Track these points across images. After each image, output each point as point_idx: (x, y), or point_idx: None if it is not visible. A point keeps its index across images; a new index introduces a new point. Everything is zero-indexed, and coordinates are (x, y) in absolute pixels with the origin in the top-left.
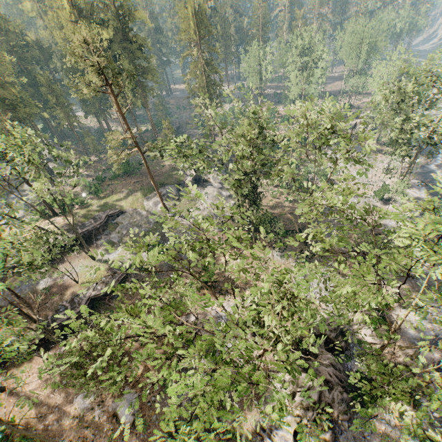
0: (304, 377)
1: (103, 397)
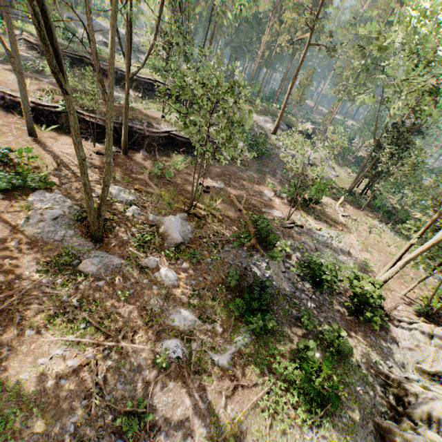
0: None
1: (146, 205)
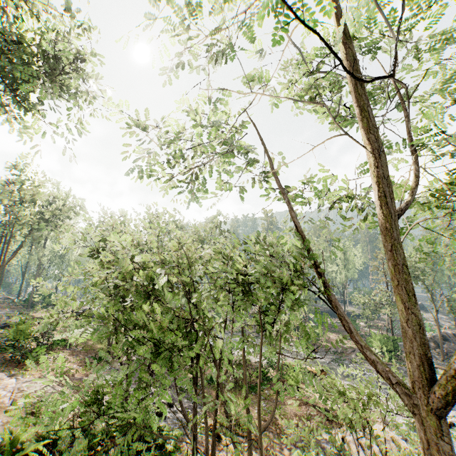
0: None
1: None
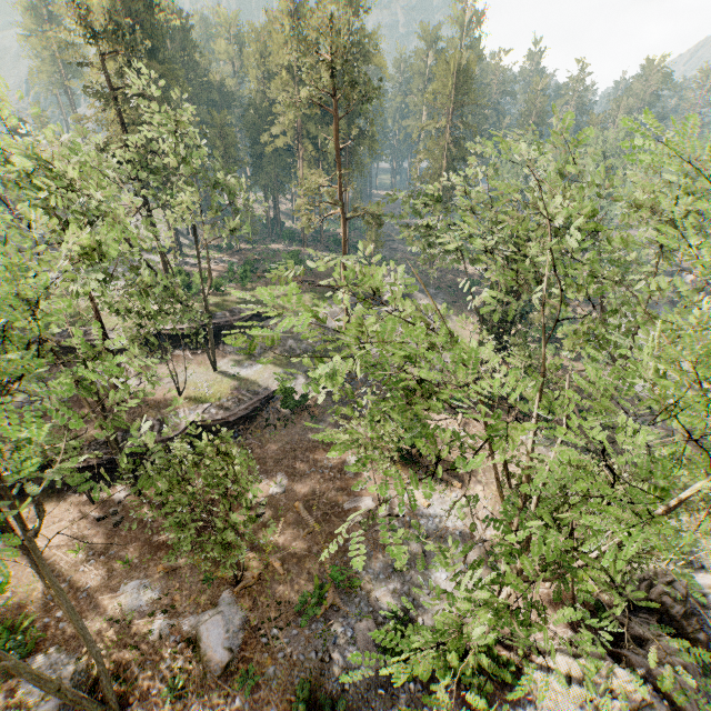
0: (627, 677)
1: (177, 599)
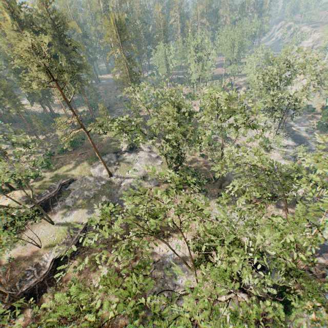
0: (243, 297)
1: None
